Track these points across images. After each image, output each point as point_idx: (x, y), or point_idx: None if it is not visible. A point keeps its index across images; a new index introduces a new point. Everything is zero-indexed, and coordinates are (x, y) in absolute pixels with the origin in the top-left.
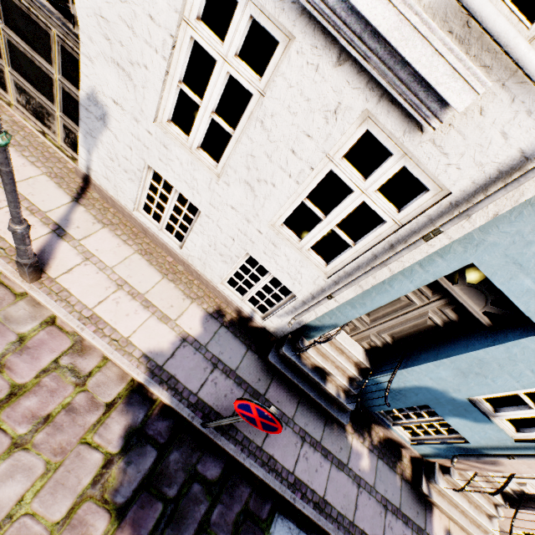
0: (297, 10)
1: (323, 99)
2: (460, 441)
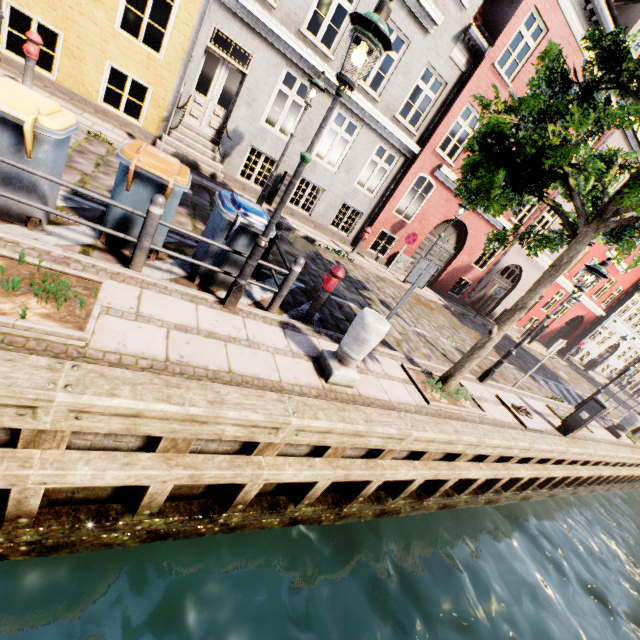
0: (635, 346)
1: (633, 350)
2: (625, 375)
